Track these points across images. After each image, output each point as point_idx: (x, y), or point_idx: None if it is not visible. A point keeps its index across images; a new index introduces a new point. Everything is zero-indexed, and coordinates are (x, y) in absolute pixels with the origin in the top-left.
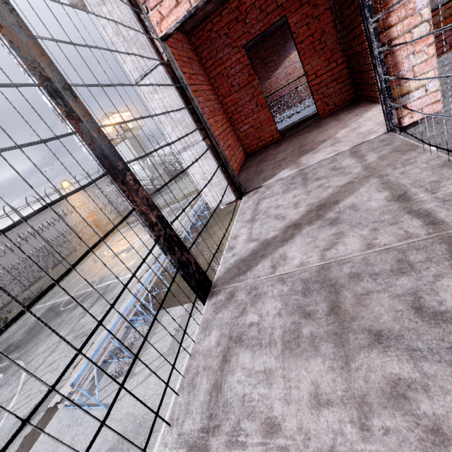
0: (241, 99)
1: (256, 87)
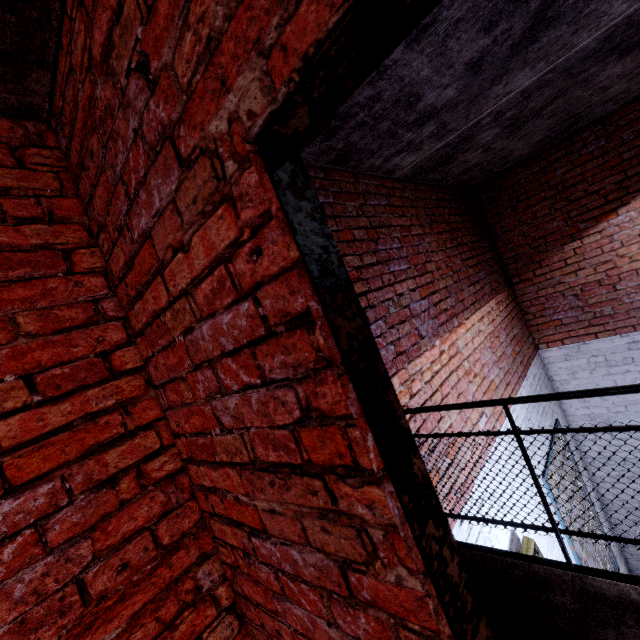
0: (266, 524)
1: (377, 544)
